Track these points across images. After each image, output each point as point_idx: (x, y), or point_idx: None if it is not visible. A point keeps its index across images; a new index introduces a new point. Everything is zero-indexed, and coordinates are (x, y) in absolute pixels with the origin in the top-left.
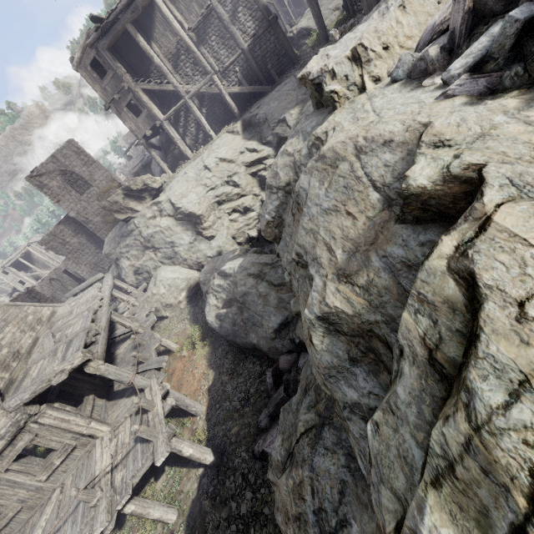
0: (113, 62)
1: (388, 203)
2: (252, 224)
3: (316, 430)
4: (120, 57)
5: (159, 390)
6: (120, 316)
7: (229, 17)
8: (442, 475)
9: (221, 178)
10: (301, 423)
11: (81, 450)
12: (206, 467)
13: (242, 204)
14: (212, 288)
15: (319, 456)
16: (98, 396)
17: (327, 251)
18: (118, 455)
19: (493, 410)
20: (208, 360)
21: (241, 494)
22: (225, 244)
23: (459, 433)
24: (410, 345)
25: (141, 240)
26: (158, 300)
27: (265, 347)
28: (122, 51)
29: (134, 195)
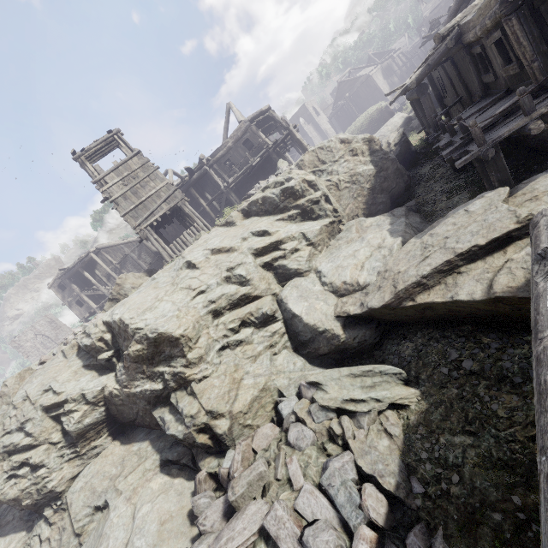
0: (70, 284)
1: None
2: None
3: None
4: (77, 278)
5: None
6: None
7: (137, 257)
8: None
9: None
10: None
11: None
12: None
13: None
14: None
15: None
16: None
17: None
18: None
19: None
20: None
21: None
22: None
23: None
24: None
25: None
26: None
27: None
28: (79, 275)
29: None
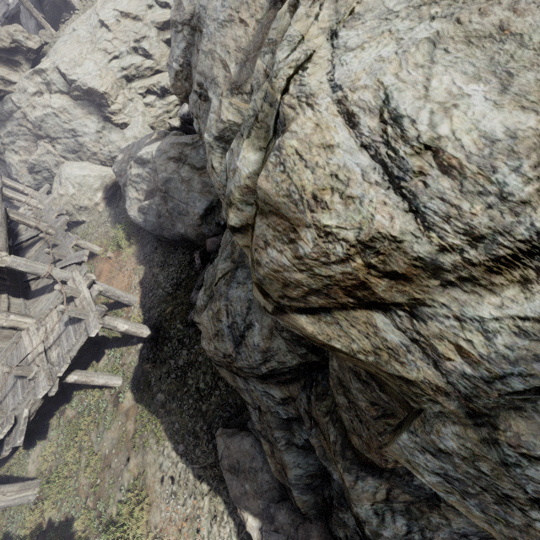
0: None
1: (274, 0)
2: (173, 111)
3: (231, 273)
4: None
5: (84, 280)
6: (20, 214)
7: None
8: (252, 127)
9: (126, 43)
10: (219, 271)
11: (6, 343)
12: (145, 342)
13: (158, 82)
14: (130, 179)
15: (233, 290)
16: (12, 296)
17: (223, 68)
18: (50, 340)
19: (280, 62)
20: (136, 257)
21: (178, 353)
22: (143, 134)
23: (262, 92)
24: (258, 82)
25: (28, 126)
26: (68, 203)
27: (193, 235)
28: None
29: (2, 57)
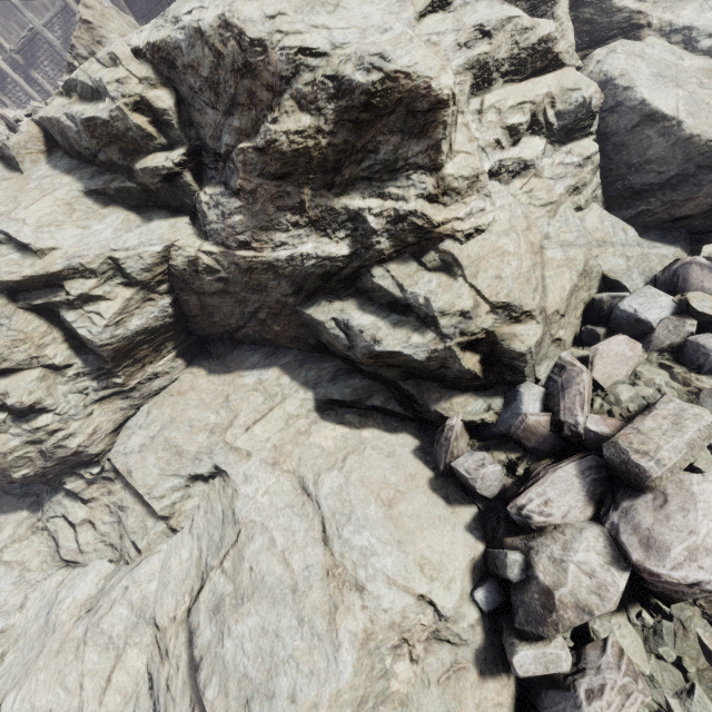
0: None
1: None
2: None
3: None
4: None
5: None
6: None
7: (61, 43)
8: None
9: None
10: None
11: None
12: None
13: None
14: None
15: None
16: None
17: None
18: None
19: None
20: None
21: None
22: None
23: None
24: None
25: None
26: None
27: None
28: None
29: None
